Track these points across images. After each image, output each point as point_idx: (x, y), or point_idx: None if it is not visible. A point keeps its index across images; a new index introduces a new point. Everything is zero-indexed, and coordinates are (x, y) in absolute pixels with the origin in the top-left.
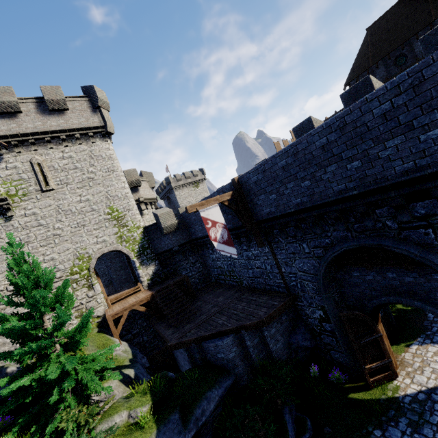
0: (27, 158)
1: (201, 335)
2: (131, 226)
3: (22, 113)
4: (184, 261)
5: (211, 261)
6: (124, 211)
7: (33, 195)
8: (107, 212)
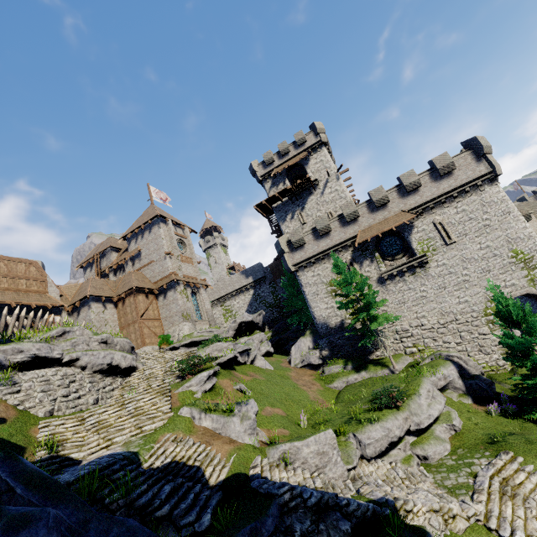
0: (429, 221)
1: None
2: None
3: (421, 186)
4: None
5: None
6: (531, 252)
7: (440, 249)
8: (510, 256)
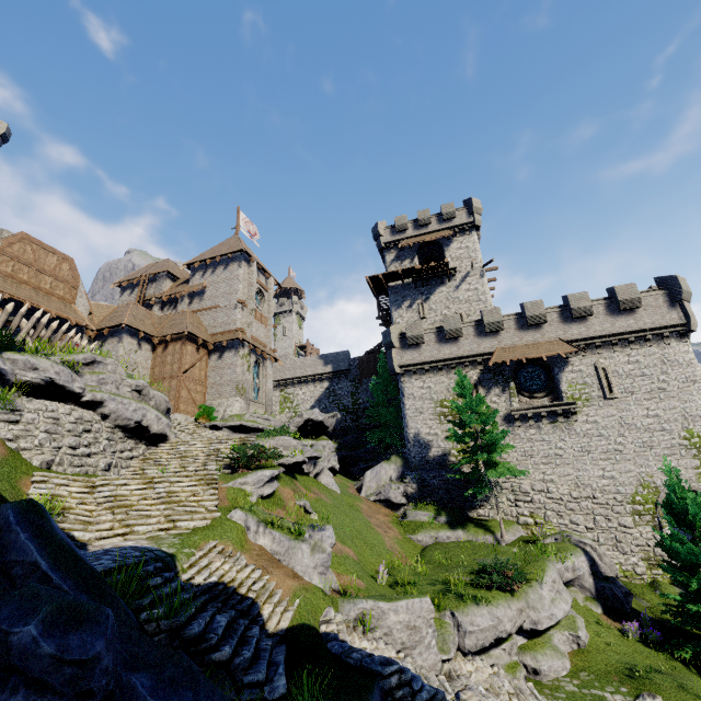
0: (590, 361)
1: None
2: None
3: (592, 315)
4: None
5: None
6: None
7: (595, 401)
8: (682, 436)
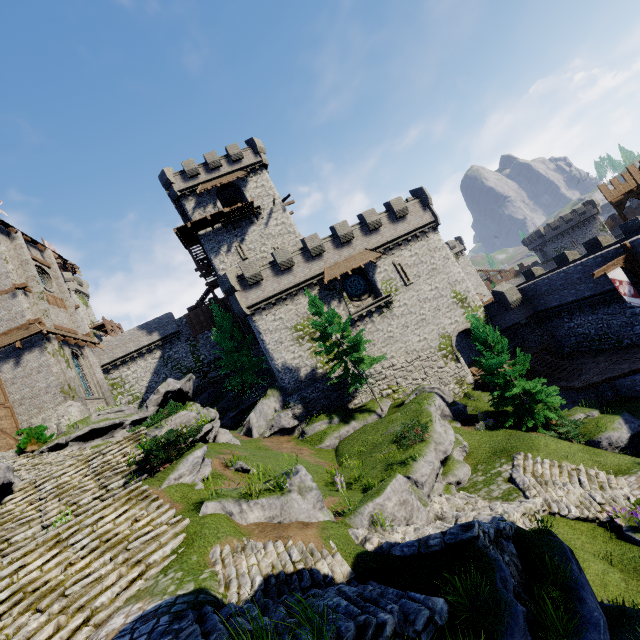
0: (390, 261)
1: (611, 376)
2: (473, 306)
3: (381, 226)
4: (531, 334)
5: (565, 331)
6: (465, 293)
7: (401, 290)
8: (452, 296)
